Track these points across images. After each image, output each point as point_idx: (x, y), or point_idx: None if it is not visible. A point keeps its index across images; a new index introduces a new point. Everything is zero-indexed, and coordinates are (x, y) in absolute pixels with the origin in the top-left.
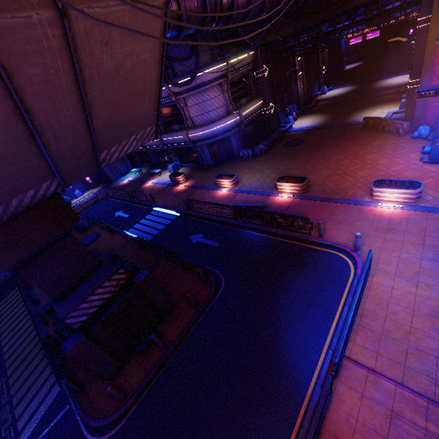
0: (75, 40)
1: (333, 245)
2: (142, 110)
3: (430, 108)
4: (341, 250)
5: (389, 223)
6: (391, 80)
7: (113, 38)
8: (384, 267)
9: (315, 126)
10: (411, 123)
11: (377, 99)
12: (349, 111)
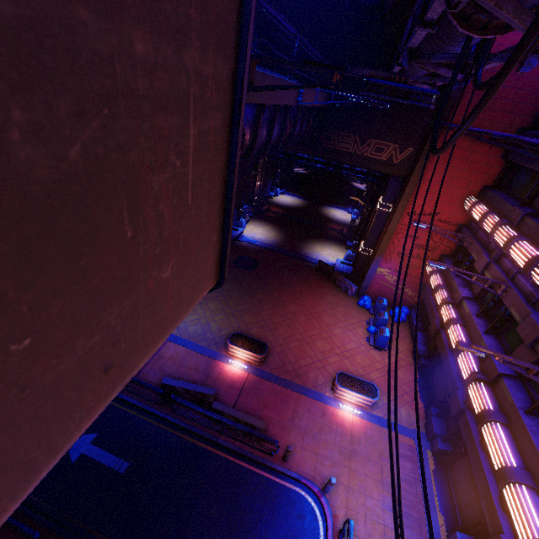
0: None
1: (300, 479)
2: None
3: (375, 282)
4: (307, 487)
5: (352, 441)
6: (334, 211)
7: None
8: (354, 526)
9: (269, 244)
10: (355, 282)
11: (325, 231)
12: (302, 237)
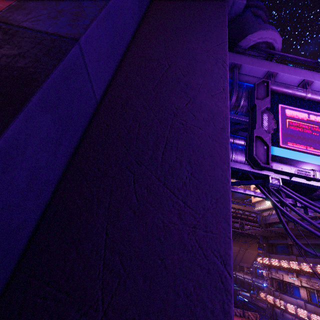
0: (246, 251)
1: None
2: (249, 261)
3: None
4: None
5: None
6: None
7: (249, 252)
8: None
9: None
10: None
11: None
12: None
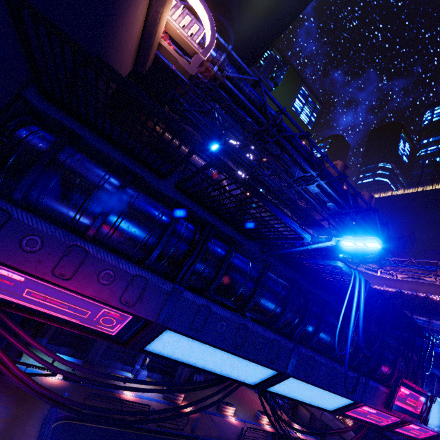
0: None
1: None
2: None
3: None
4: None
5: None
6: None
7: None
8: None
9: None
10: None
11: None
12: None
